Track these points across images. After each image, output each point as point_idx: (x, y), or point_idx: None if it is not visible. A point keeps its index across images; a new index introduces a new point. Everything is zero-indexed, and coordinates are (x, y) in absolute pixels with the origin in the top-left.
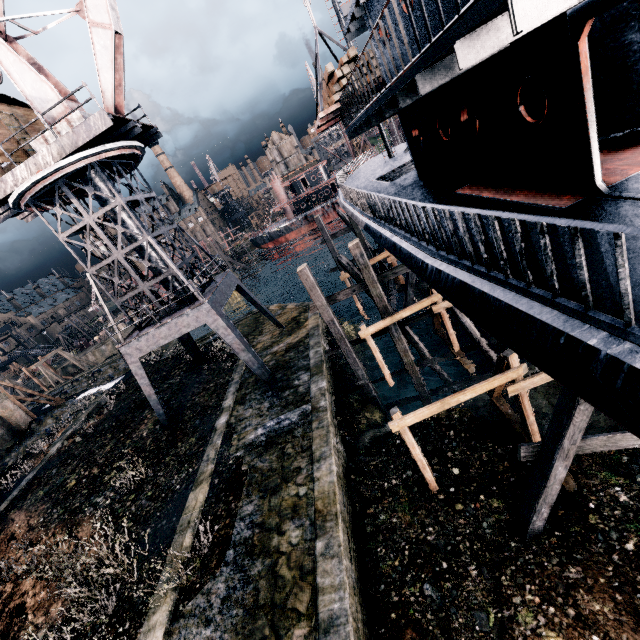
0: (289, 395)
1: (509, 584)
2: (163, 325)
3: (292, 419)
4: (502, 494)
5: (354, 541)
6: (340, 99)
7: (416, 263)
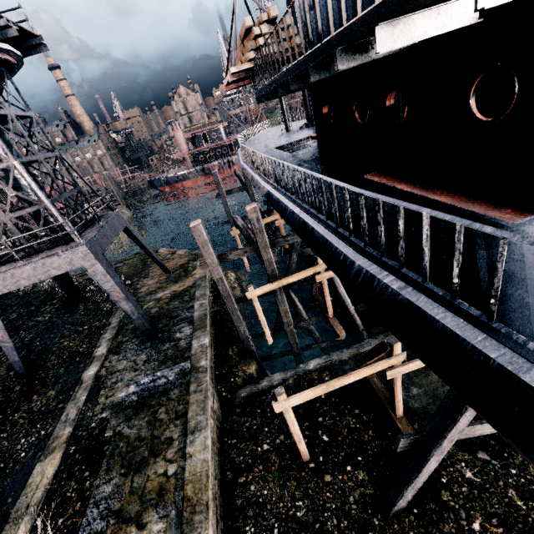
0: (169, 349)
1: None
2: (26, 264)
3: (169, 377)
4: (367, 466)
5: (222, 518)
6: (255, 57)
7: (335, 254)
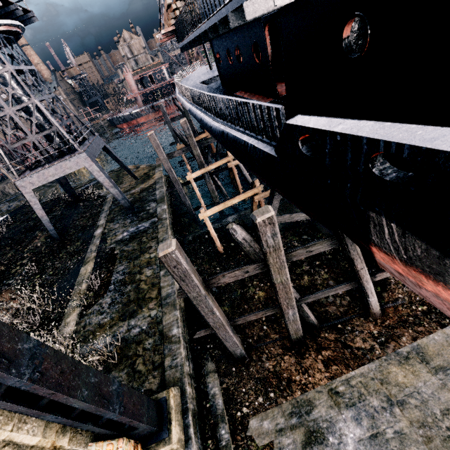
0: (143, 214)
1: (248, 280)
2: (51, 166)
3: (146, 226)
4: None
5: None
6: (175, 24)
7: (209, 125)
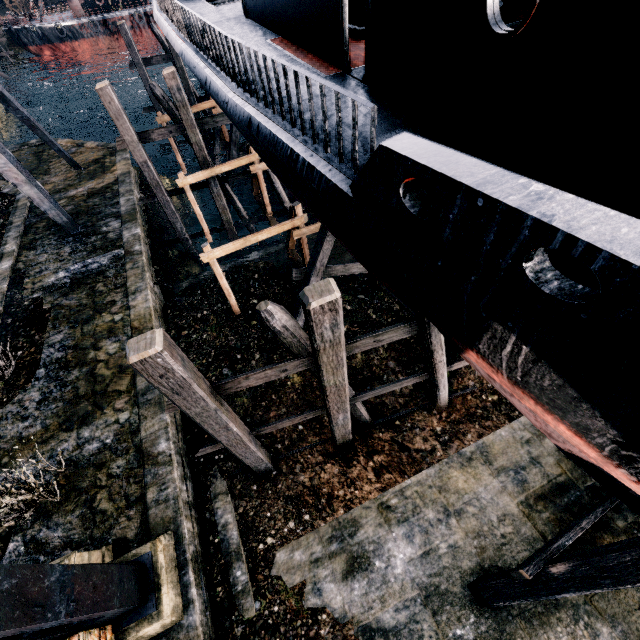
0: (97, 241)
1: (278, 358)
2: None
3: (102, 262)
4: None
5: None
6: None
7: (222, 97)
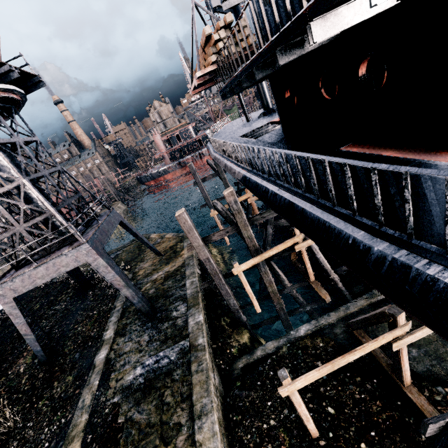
0: (168, 328)
1: None
2: (40, 265)
3: (171, 357)
4: (383, 443)
5: None
6: (217, 59)
7: (340, 237)
